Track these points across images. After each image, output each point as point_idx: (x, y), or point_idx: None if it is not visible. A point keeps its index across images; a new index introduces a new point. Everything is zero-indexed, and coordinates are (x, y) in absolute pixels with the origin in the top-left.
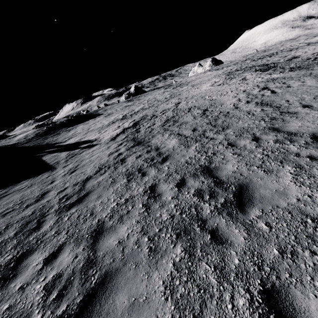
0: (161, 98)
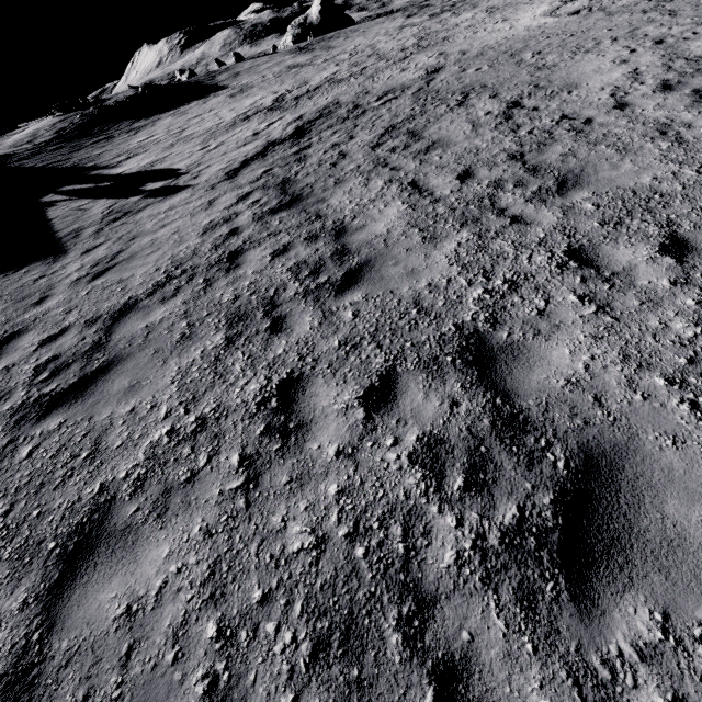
0: (389, 47)
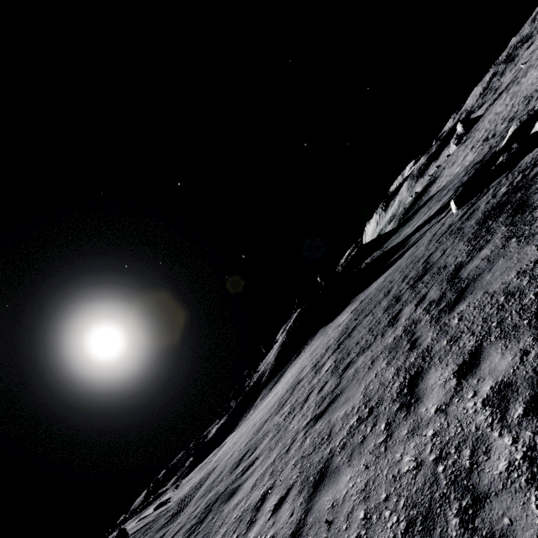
0: (501, 109)
